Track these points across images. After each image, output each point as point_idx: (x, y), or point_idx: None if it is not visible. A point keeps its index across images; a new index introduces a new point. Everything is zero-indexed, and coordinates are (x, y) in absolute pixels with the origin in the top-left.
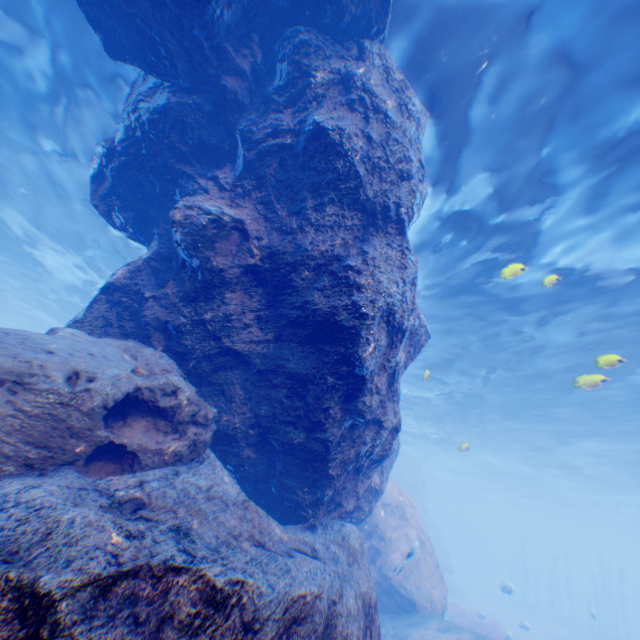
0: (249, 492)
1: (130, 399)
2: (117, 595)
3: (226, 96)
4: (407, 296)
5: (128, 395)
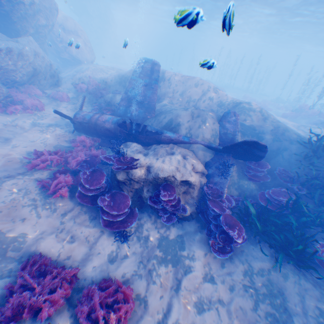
0: None
1: None
2: None
3: None
4: None
5: None
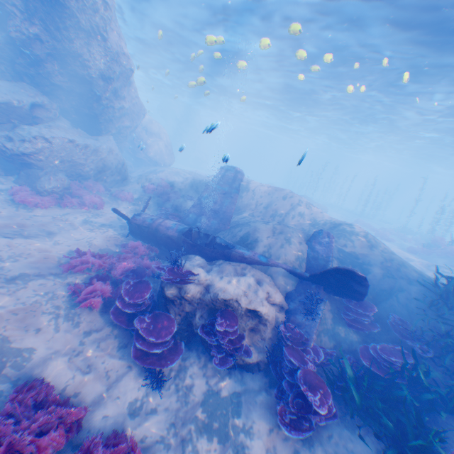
0: (80, 128)
1: (33, 104)
2: (56, 139)
3: None
4: (111, 67)
5: (32, 104)
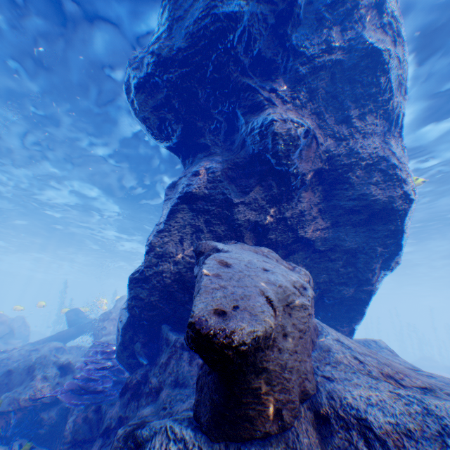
0: None
1: None
2: None
3: (293, 10)
4: None
5: None
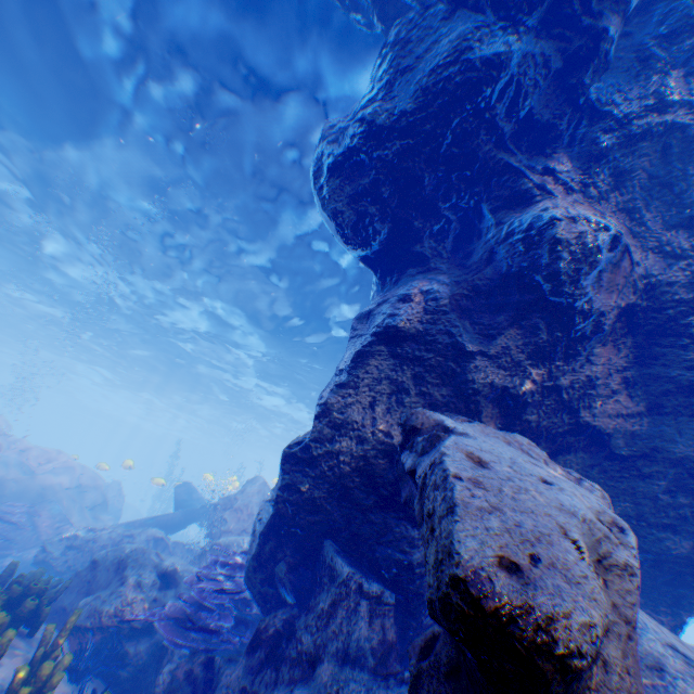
0: None
1: None
2: None
3: (599, 47)
4: None
5: None
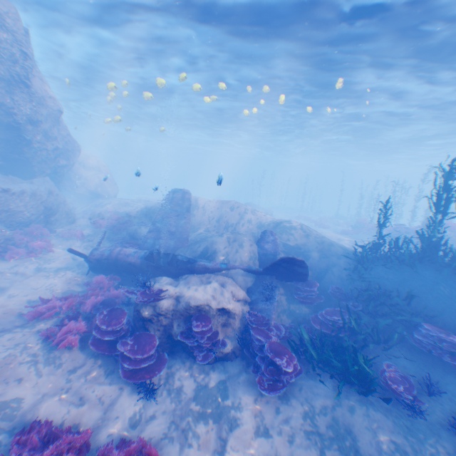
0: (10, 173)
1: None
2: None
3: None
4: (39, 111)
5: None
